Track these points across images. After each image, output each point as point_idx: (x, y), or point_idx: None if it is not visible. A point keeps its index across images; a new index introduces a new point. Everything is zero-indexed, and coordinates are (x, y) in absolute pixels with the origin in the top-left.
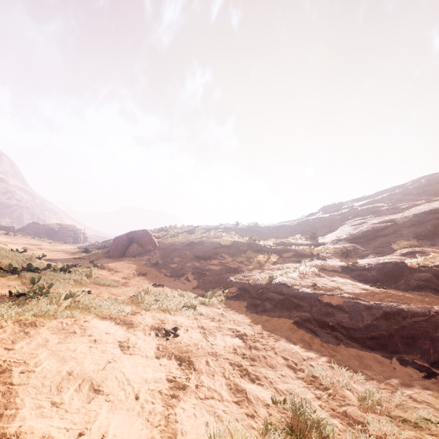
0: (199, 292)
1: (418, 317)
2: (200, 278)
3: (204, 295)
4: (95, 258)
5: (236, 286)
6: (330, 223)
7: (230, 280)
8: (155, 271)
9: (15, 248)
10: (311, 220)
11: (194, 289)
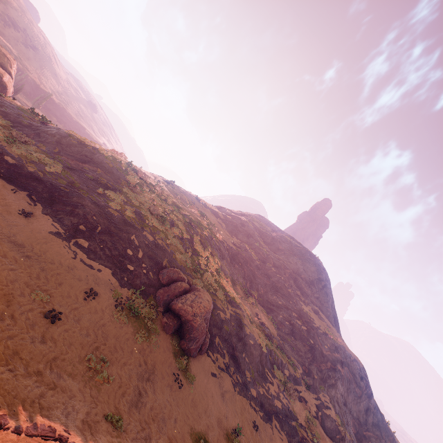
0: None
1: None
2: (282, 427)
3: None
4: (193, 376)
5: None
6: (264, 284)
7: (299, 437)
8: (251, 408)
9: (113, 404)
10: (252, 262)
11: None
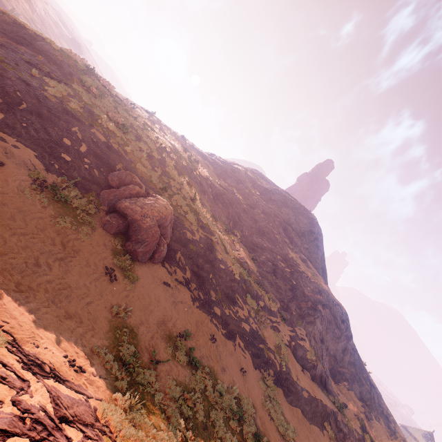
0: (259, 374)
1: (320, 407)
2: (247, 347)
3: (264, 380)
4: (135, 276)
5: (272, 369)
6: (250, 227)
7: (265, 358)
8: (212, 323)
9: None
10: (238, 205)
11: (256, 371)
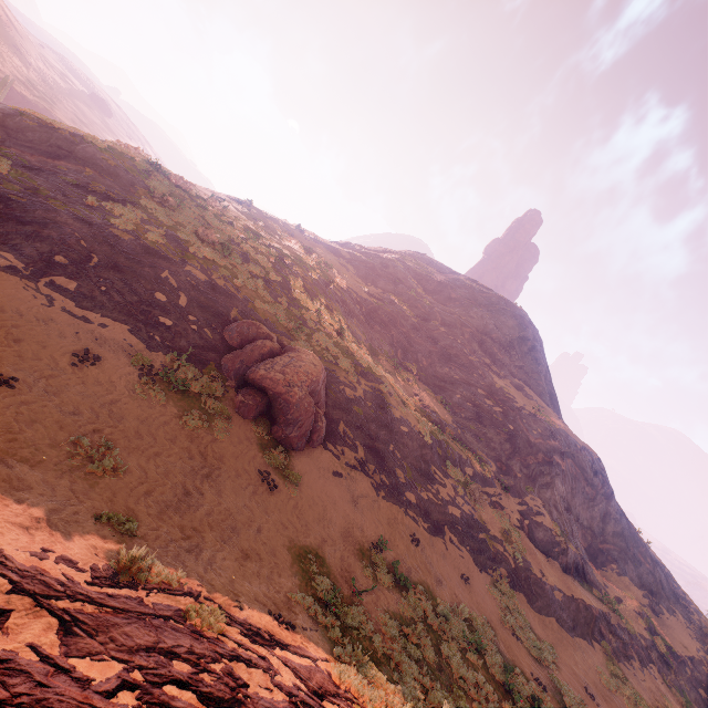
0: (487, 578)
1: (582, 609)
2: (463, 541)
3: (495, 584)
4: (296, 474)
5: (503, 566)
6: (428, 352)
7: (491, 553)
8: (408, 518)
9: (122, 503)
10: (404, 321)
11: (481, 573)
